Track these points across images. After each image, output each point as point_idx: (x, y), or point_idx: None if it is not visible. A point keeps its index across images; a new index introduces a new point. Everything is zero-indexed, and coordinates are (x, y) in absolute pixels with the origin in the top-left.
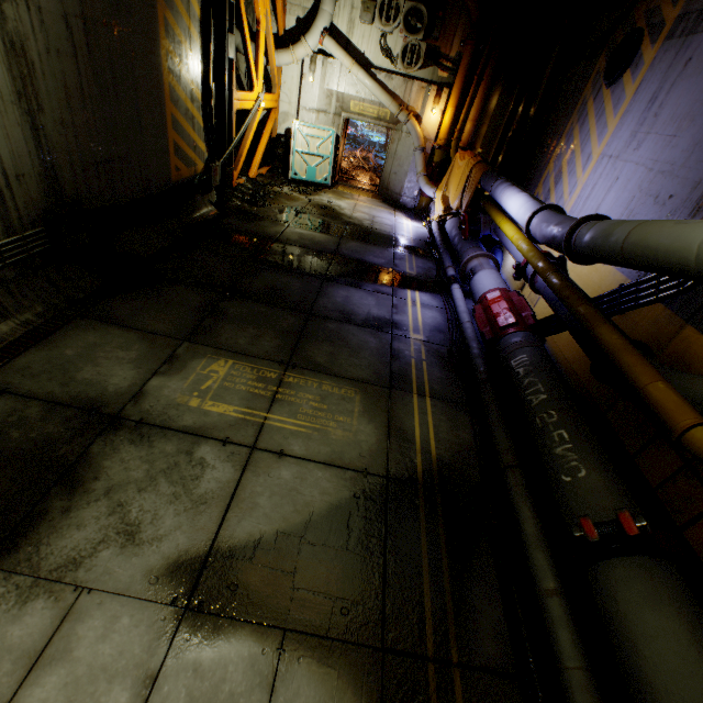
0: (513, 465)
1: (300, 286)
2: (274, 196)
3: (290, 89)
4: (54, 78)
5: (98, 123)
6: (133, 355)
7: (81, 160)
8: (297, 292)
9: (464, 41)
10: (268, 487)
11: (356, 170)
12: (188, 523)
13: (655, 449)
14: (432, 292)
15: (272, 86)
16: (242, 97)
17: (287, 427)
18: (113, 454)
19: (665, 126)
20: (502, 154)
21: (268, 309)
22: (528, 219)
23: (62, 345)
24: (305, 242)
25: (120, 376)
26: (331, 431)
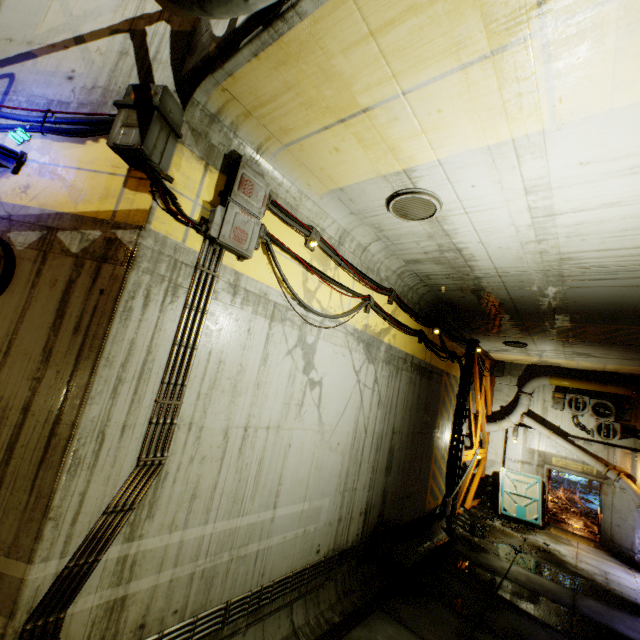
0: None
1: (545, 637)
2: (488, 528)
3: (496, 445)
4: (397, 458)
5: (404, 477)
6: None
7: (394, 497)
8: None
9: None
10: None
11: (564, 512)
12: None
13: None
14: None
15: (482, 442)
16: (466, 453)
17: None
18: None
19: None
20: None
21: None
22: None
23: (374, 629)
24: (535, 585)
25: None
26: None
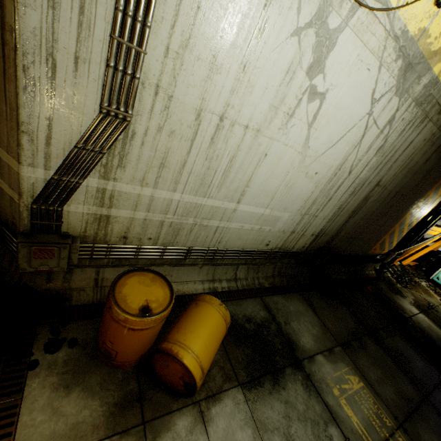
0: None
1: (421, 366)
2: (413, 283)
3: None
4: (367, 208)
5: (365, 224)
6: (314, 331)
7: (347, 235)
8: (418, 370)
9: None
10: None
11: None
12: None
13: None
14: None
15: None
16: (434, 229)
17: None
18: (293, 381)
19: None
20: None
21: (394, 365)
22: None
23: (289, 301)
24: (432, 333)
25: (306, 338)
26: None
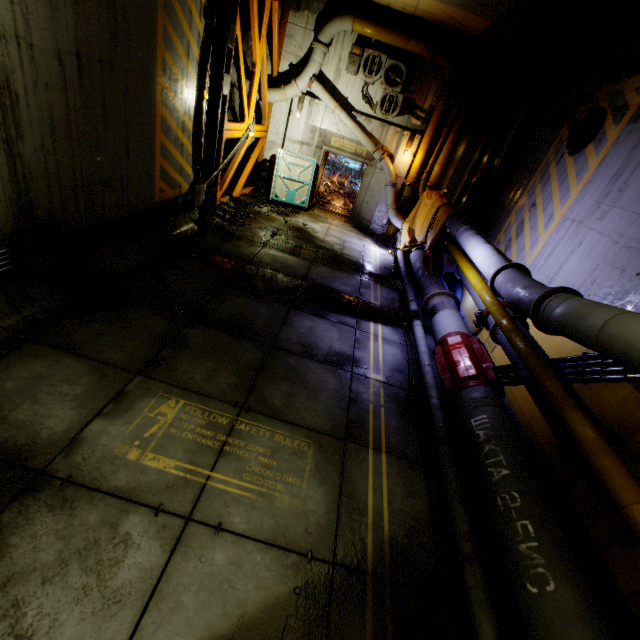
0: (472, 557)
1: (266, 313)
2: (253, 215)
3: (278, 122)
4: (39, 109)
5: (82, 150)
6: (79, 390)
7: (60, 184)
8: (262, 320)
9: (437, 96)
10: (197, 577)
11: (332, 195)
12: (92, 633)
13: (625, 549)
14: (394, 326)
15: (263, 118)
16: (232, 127)
17: (230, 491)
18: (25, 525)
19: (630, 203)
20: (466, 197)
21: (231, 338)
22: (493, 274)
23: (3, 375)
24: (277, 265)
25: (58, 417)
26: (277, 496)
